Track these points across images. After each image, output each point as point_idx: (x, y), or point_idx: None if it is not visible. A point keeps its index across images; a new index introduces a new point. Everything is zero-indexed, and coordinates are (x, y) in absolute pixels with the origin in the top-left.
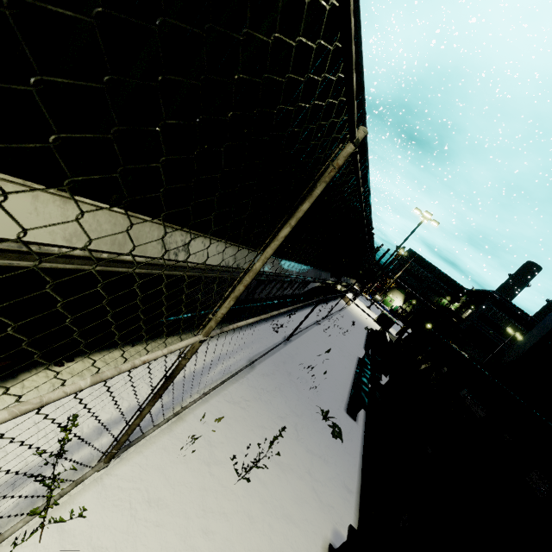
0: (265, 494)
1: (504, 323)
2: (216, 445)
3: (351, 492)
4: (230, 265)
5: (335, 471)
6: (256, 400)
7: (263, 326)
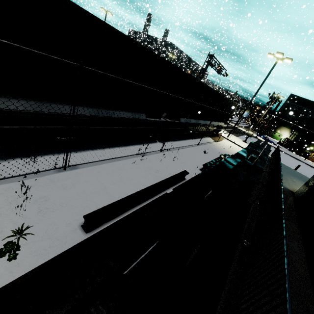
0: None
1: None
2: None
3: None
4: None
5: None
6: None
7: (29, 159)
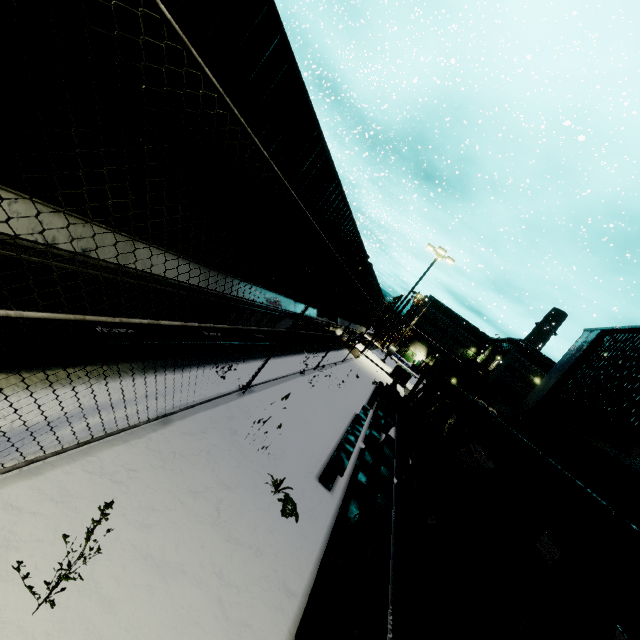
0: (104, 623)
1: (532, 374)
2: (21, 546)
3: (293, 596)
4: (61, 245)
5: (271, 566)
6: (153, 469)
7: (205, 371)
